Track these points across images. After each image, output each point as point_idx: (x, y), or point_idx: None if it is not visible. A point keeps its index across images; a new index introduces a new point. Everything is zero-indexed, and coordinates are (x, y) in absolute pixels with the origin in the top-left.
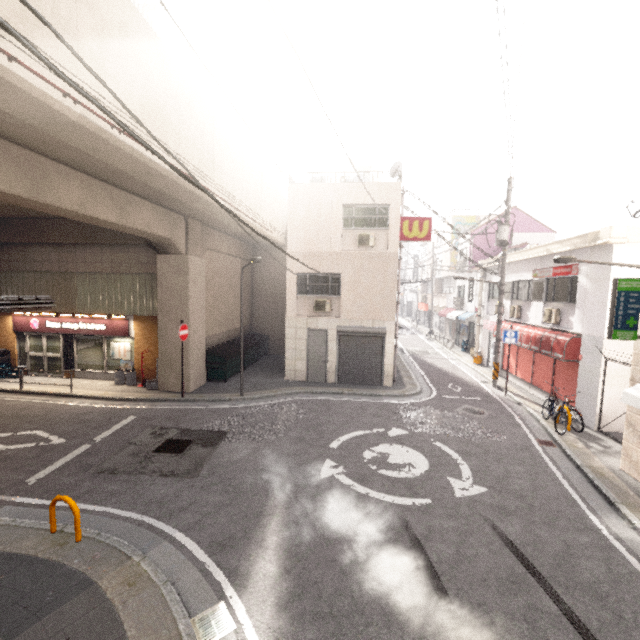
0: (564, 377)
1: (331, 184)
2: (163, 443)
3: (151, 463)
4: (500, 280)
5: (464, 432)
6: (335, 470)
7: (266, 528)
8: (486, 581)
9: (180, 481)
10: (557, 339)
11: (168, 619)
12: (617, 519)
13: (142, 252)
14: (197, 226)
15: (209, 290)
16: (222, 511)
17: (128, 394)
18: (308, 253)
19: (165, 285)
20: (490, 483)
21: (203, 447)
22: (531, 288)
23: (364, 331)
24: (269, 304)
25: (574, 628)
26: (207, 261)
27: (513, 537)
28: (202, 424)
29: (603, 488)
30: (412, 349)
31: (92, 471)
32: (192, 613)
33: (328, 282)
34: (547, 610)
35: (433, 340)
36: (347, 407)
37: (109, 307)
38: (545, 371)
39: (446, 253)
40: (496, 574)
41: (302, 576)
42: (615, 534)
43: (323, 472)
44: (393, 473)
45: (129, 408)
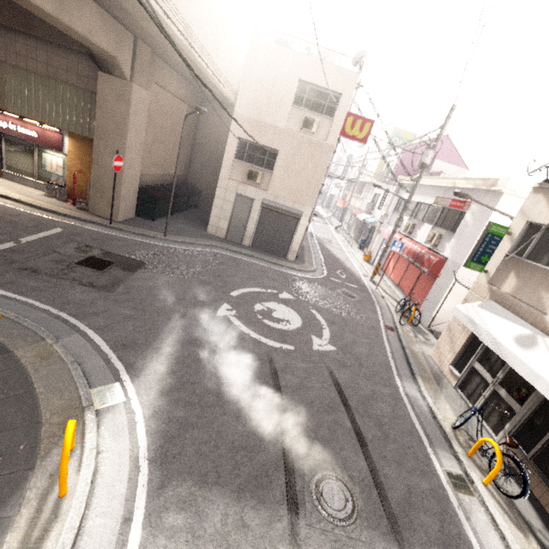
0: (422, 286)
1: (294, 52)
2: (86, 259)
3: (73, 272)
4: (408, 198)
5: (336, 308)
6: (229, 312)
7: (164, 341)
8: (313, 403)
9: (97, 292)
10: (429, 257)
11: (72, 386)
12: (412, 384)
13: (83, 63)
14: (147, 52)
15: (150, 128)
16: (130, 322)
17: (57, 208)
18: (254, 120)
19: (104, 109)
20: (340, 345)
21: (122, 270)
22: (429, 212)
23: (284, 209)
24: (207, 160)
25: (356, 438)
26: (152, 96)
27: (341, 381)
28: (125, 251)
29: (413, 364)
30: (320, 236)
31: (15, 266)
32: (92, 386)
33: (265, 155)
34: (344, 426)
35: (339, 233)
36: (253, 268)
37: (42, 114)
38: (411, 279)
39: (376, 160)
40: (321, 401)
41: (184, 377)
42: (406, 392)
43: (219, 312)
44: (273, 324)
45: (57, 221)
